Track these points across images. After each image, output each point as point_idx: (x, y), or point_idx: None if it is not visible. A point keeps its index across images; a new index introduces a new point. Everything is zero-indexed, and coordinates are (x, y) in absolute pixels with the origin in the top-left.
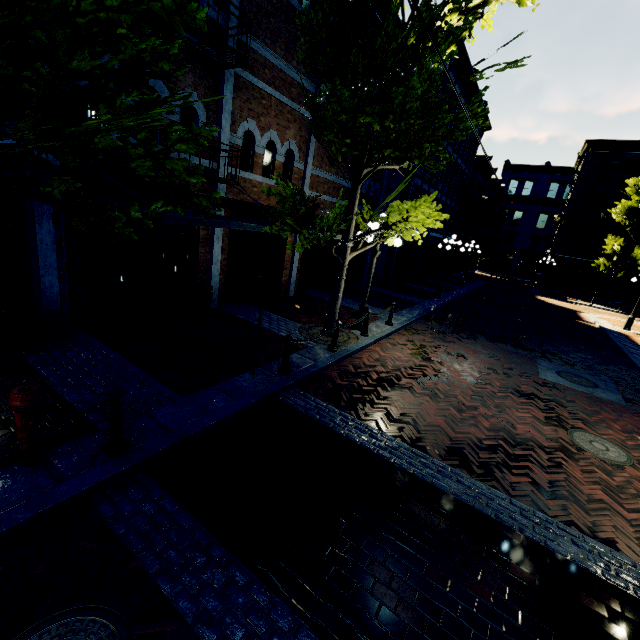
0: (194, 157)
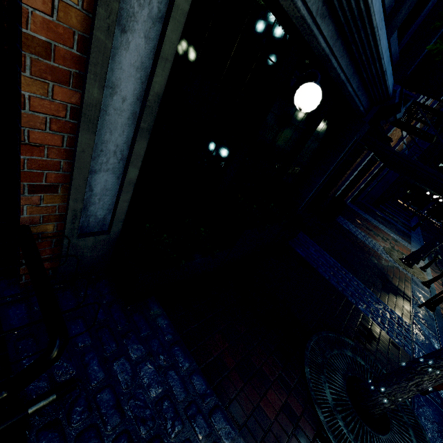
0: None
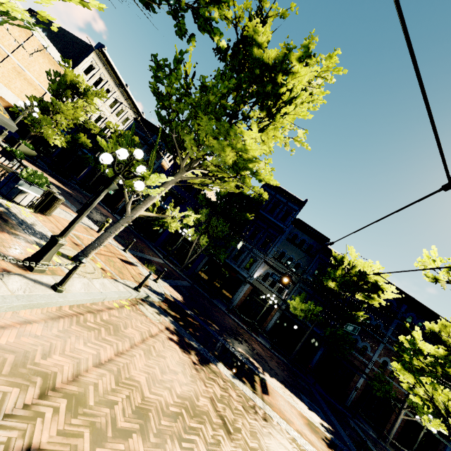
0: (361, 357)
